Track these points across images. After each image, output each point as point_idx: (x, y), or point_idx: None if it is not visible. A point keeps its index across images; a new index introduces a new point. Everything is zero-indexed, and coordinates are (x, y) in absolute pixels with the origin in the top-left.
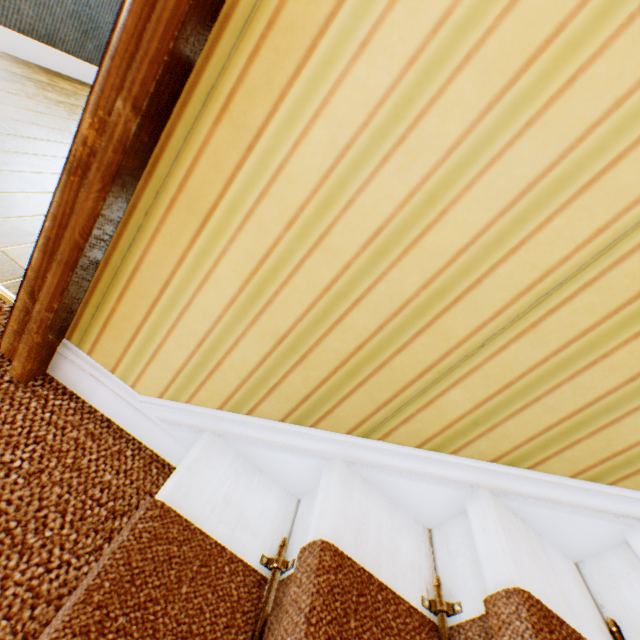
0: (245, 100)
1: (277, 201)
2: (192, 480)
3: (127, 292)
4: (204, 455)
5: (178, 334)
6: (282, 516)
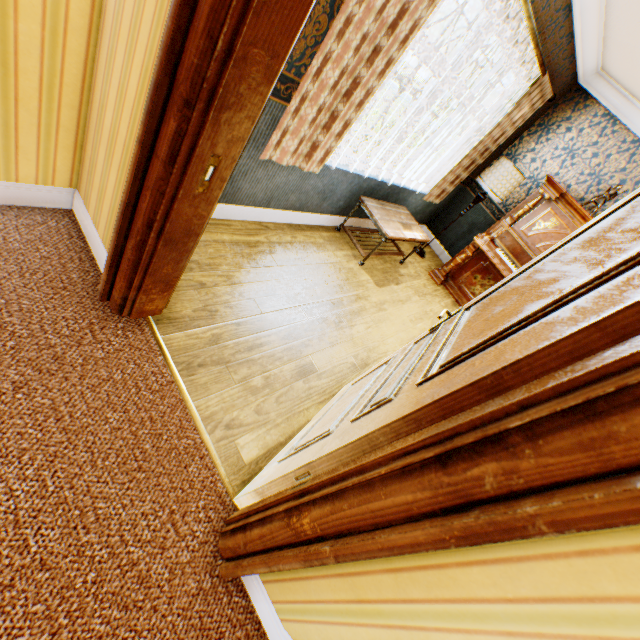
0: (408, 578)
1: (414, 638)
2: None
3: (297, 580)
4: None
5: (319, 627)
6: None
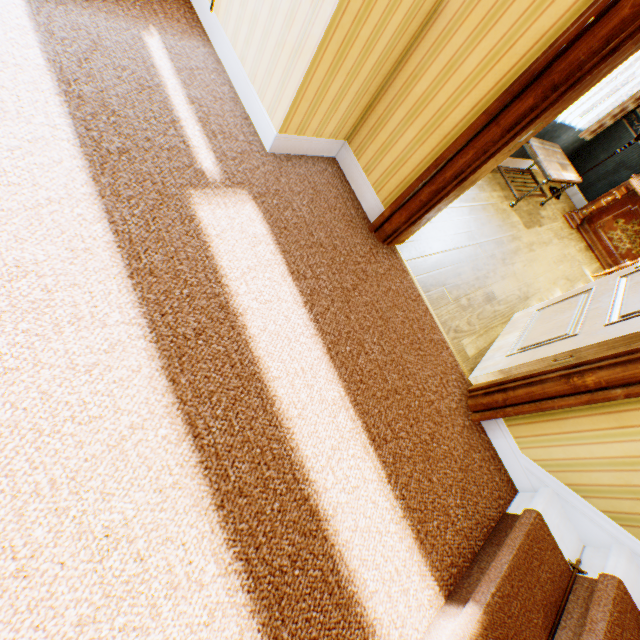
0: None
1: None
2: (546, 509)
3: (551, 421)
4: (549, 499)
5: (566, 448)
6: (576, 547)
